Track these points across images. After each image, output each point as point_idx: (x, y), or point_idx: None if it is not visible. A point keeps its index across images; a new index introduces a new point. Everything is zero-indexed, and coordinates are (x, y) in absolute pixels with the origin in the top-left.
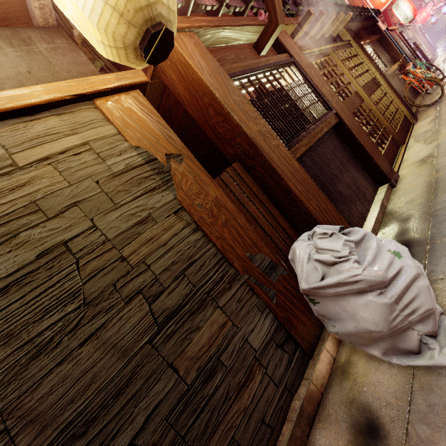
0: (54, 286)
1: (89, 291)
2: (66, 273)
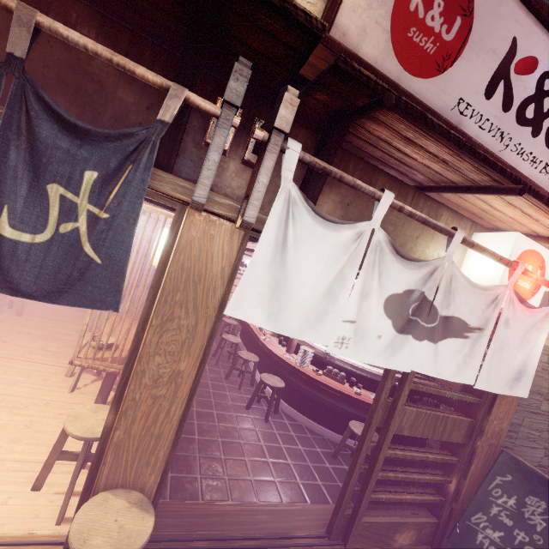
0: (542, 423)
1: (543, 434)
2: (546, 423)
